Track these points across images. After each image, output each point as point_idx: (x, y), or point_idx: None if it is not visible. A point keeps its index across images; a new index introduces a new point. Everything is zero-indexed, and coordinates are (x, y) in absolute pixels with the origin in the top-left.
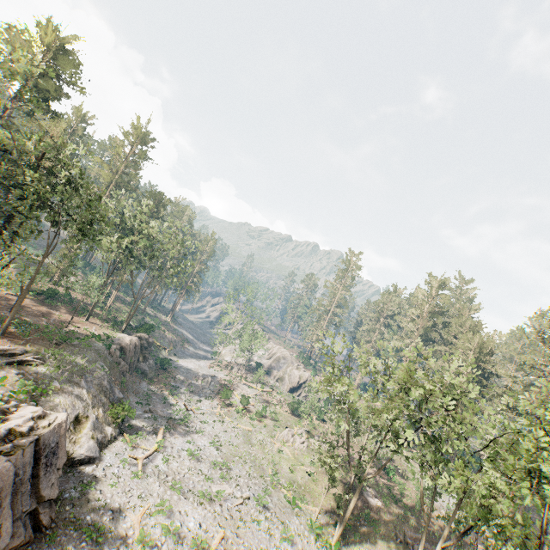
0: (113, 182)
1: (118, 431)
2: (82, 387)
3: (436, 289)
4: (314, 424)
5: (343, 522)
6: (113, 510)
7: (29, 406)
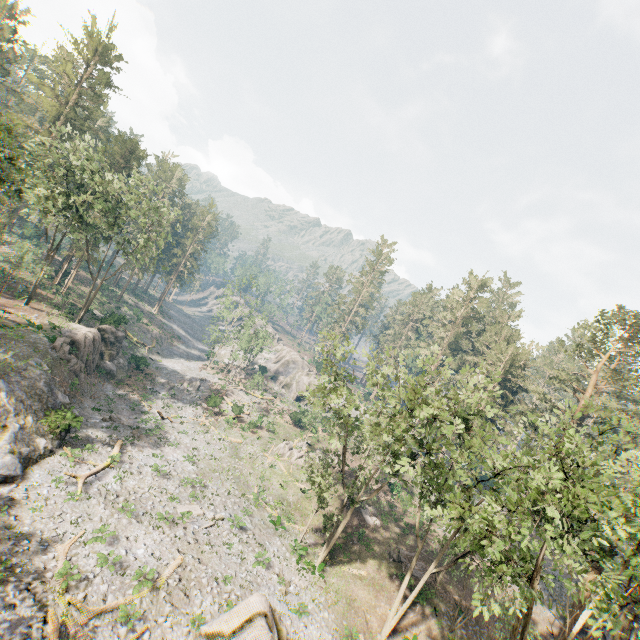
0: (63, 117)
1: (57, 444)
2: (1, 389)
3: (475, 290)
4: (318, 437)
5: (330, 545)
6: (32, 539)
7: None
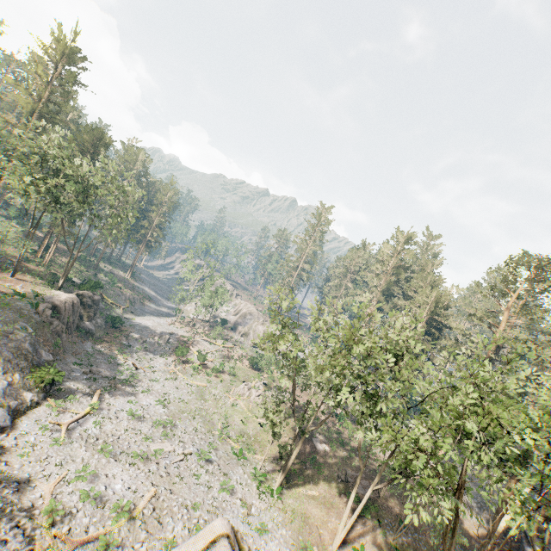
0: (37, 112)
1: (42, 396)
2: None
3: (402, 244)
4: (273, 377)
5: (285, 470)
6: (21, 481)
7: None
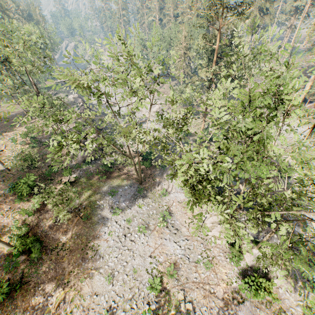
0: None
1: None
2: (71, 93)
3: None
4: None
5: None
6: None
7: (69, 96)
